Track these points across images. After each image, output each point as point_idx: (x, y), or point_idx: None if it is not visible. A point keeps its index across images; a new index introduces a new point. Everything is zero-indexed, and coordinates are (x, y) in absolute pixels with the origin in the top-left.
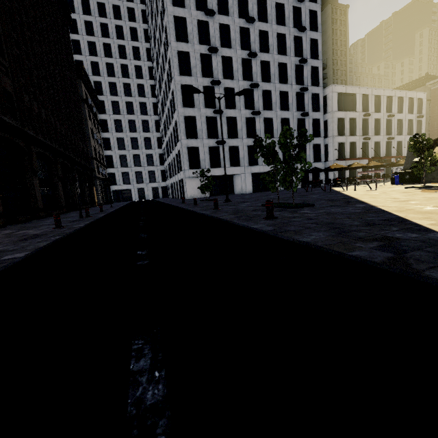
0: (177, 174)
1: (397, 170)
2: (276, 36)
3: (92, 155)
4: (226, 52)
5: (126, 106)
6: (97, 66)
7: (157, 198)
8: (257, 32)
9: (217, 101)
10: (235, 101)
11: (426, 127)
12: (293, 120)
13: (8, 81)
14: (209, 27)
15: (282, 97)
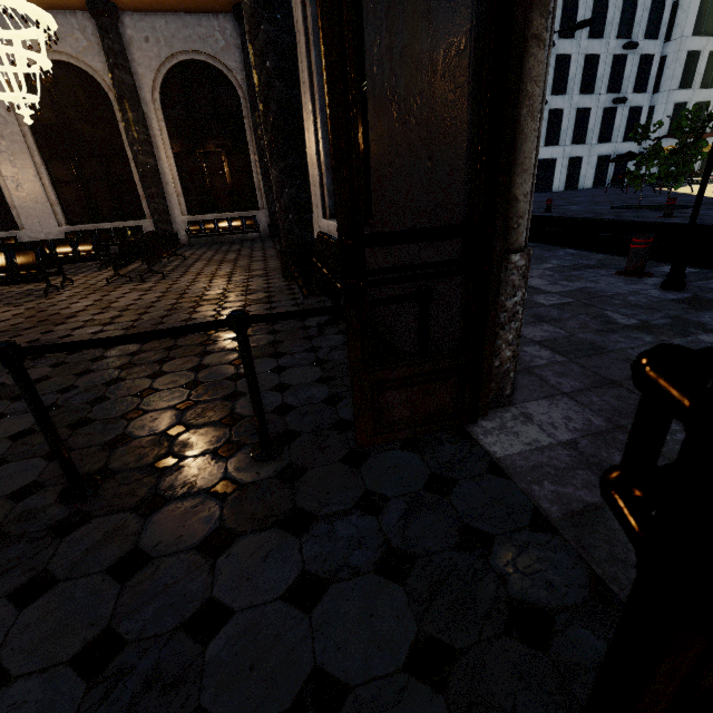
0: None
1: None
2: None
3: None
4: None
5: None
6: None
7: None
8: None
9: None
10: None
11: None
12: (606, 57)
13: None
14: None
15: (596, 9)
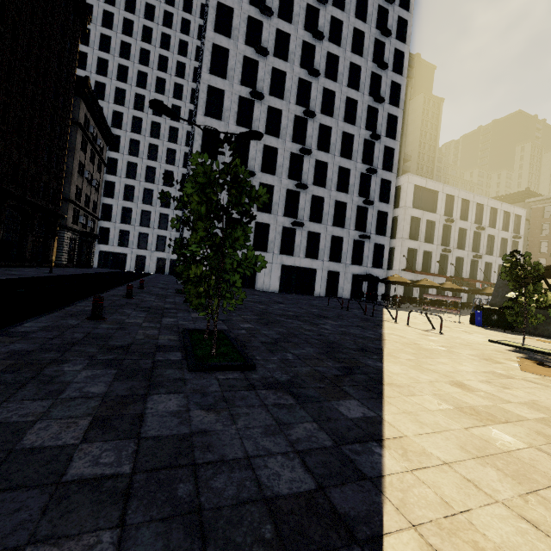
0: None
1: (483, 300)
2: (346, 100)
3: (68, 195)
4: (275, 102)
5: (149, 149)
6: (123, 94)
7: (161, 273)
8: (321, 89)
9: (250, 160)
10: (276, 165)
11: (522, 252)
12: (351, 206)
13: None
14: (258, 68)
15: (341, 174)
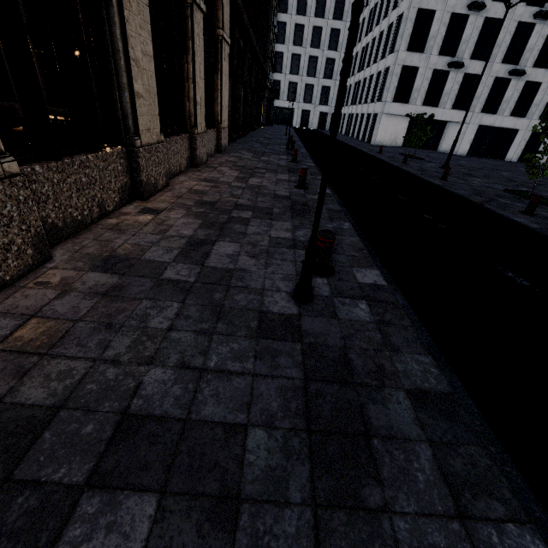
0: (369, 103)
1: None
2: None
3: (268, 52)
4: None
5: None
6: None
7: (321, 128)
8: None
9: None
10: None
11: None
12: None
13: None
14: None
15: None
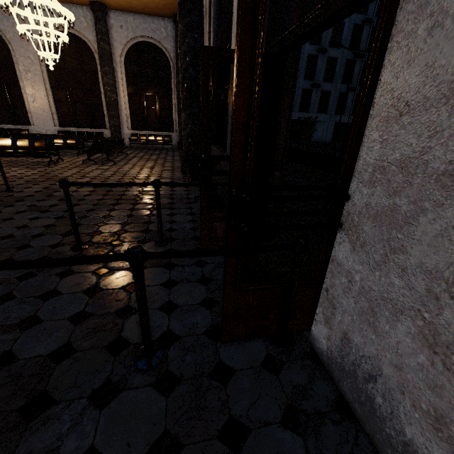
0: None
1: None
2: None
3: None
4: None
5: None
6: None
7: None
8: None
9: (323, 37)
10: (341, 39)
11: None
12: None
13: None
14: None
15: None
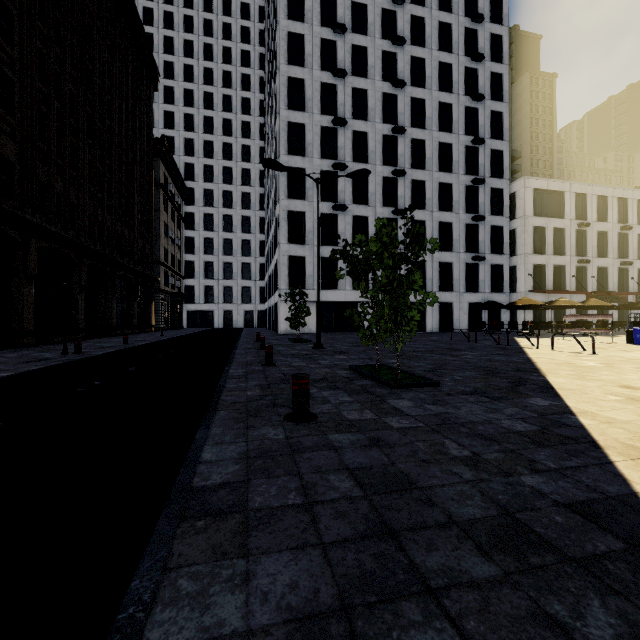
0: (274, 294)
1: None
2: (438, 106)
3: (158, 258)
4: (359, 125)
5: (224, 196)
6: (192, 144)
7: (249, 326)
8: (409, 100)
9: (340, 192)
10: (367, 194)
11: None
12: (458, 225)
13: (11, 144)
14: (337, 92)
15: (442, 191)
